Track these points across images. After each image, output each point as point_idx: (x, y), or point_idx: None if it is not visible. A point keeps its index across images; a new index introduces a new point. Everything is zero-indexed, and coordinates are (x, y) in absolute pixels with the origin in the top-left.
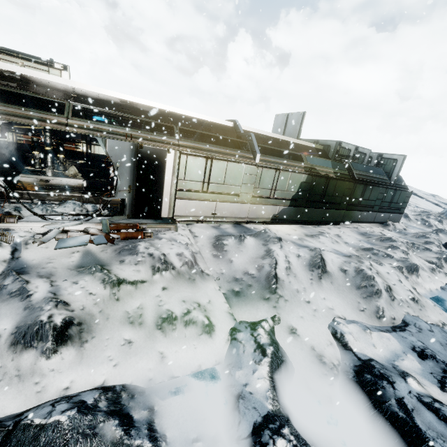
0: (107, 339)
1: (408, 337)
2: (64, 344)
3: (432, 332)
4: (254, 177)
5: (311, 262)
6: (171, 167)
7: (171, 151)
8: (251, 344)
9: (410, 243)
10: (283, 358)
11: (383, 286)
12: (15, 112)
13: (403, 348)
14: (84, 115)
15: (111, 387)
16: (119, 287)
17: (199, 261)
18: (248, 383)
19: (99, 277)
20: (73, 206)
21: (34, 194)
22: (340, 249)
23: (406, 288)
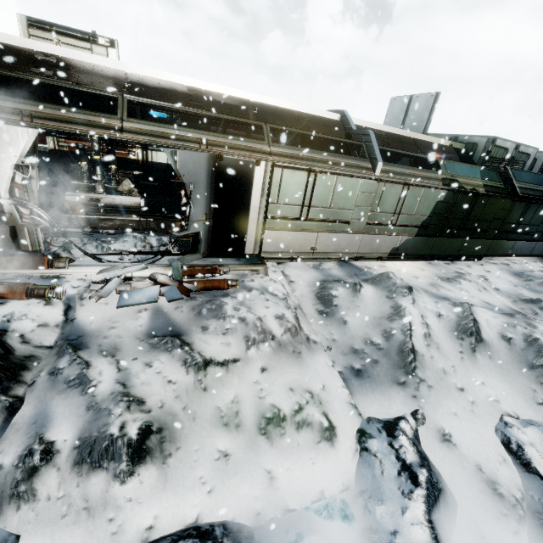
0: (196, 451)
1: None
2: (142, 462)
3: None
4: (372, 196)
5: (460, 326)
6: (260, 186)
7: (260, 163)
8: (391, 461)
9: None
10: (440, 485)
11: None
12: (53, 114)
13: None
14: (141, 112)
15: (209, 530)
16: (206, 370)
17: (301, 321)
18: (398, 530)
19: (179, 357)
20: (134, 240)
21: (84, 219)
22: (491, 301)
23: None
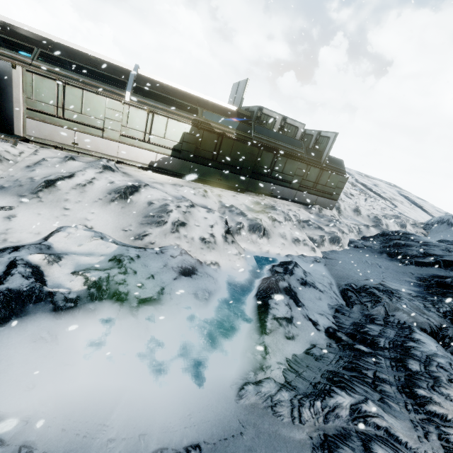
0: None
1: (131, 251)
2: None
3: (173, 257)
4: (120, 114)
5: (116, 188)
6: (19, 84)
7: (17, 67)
8: None
9: (297, 216)
10: None
11: (172, 220)
12: None
13: (109, 253)
14: None
15: None
16: None
17: (2, 164)
18: None
19: None
20: None
21: None
22: (195, 200)
23: (208, 231)
